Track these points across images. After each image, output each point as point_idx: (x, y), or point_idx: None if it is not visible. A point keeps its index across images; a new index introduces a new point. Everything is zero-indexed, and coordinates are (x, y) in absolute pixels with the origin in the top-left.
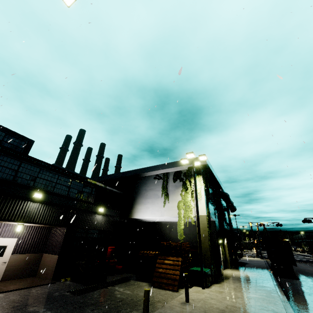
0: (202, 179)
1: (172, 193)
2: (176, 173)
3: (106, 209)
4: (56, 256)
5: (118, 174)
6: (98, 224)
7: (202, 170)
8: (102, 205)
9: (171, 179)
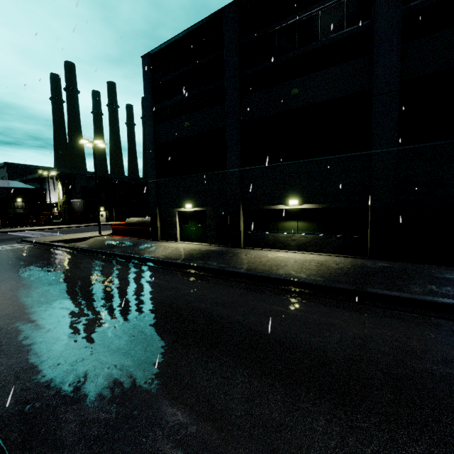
0: (59, 182)
1: (56, 188)
2: (56, 176)
3: (25, 199)
4: (0, 220)
5: (34, 176)
6: (21, 207)
7: (61, 176)
8: (21, 197)
9: (55, 180)
